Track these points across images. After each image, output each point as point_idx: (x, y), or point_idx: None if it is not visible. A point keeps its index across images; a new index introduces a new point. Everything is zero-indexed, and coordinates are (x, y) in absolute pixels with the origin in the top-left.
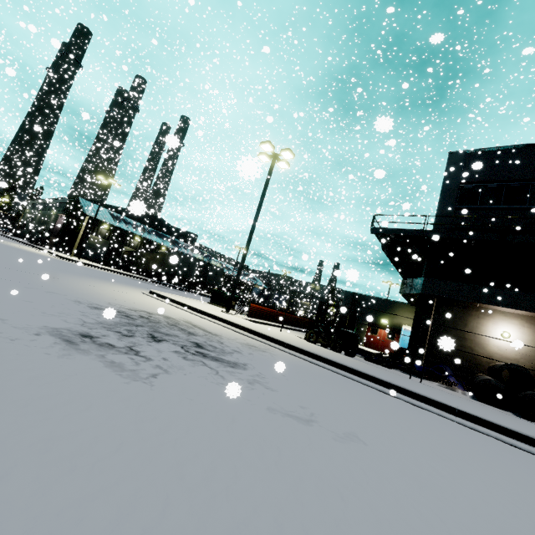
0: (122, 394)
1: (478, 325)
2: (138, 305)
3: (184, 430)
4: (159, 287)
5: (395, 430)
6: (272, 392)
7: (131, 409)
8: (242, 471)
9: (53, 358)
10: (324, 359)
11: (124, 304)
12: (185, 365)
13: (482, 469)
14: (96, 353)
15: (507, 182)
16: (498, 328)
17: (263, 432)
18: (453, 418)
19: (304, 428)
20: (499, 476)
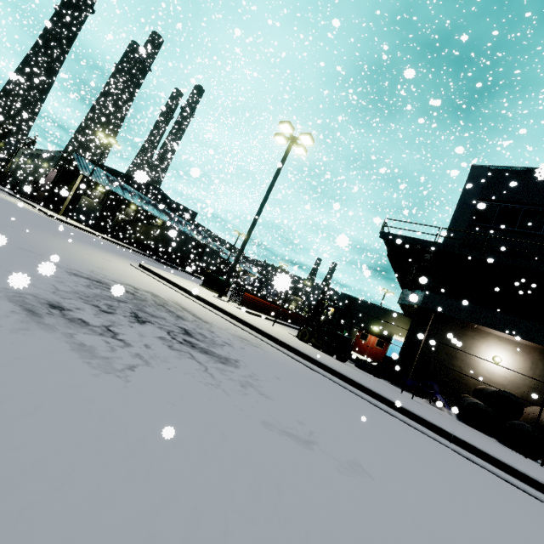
0: (86, 391)
1: (471, 346)
2: (124, 278)
3: (161, 451)
4: (150, 261)
5: (397, 457)
6: (267, 400)
7: (95, 415)
8: (234, 523)
9: (4, 331)
10: (318, 363)
11: (108, 275)
12: (170, 356)
13: (491, 516)
14: (63, 330)
15: (526, 205)
16: (491, 351)
17: (259, 457)
18: (448, 444)
19: (305, 453)
20: (509, 526)
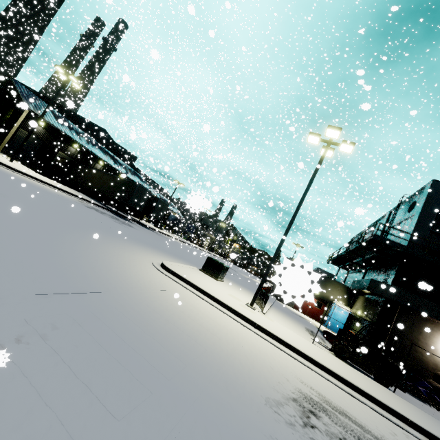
0: None
1: (431, 336)
2: (253, 365)
3: None
4: (117, 221)
5: None
6: None
7: None
8: None
9: None
10: None
11: (267, 390)
12: None
13: None
14: None
15: None
16: None
17: None
18: None
19: None
20: None
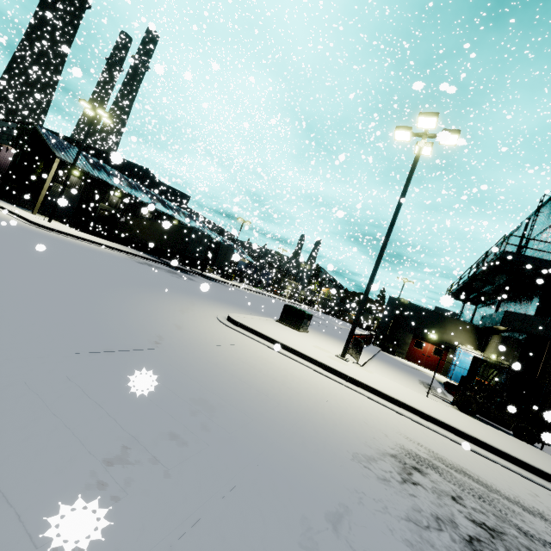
0: None
1: None
2: (340, 420)
3: None
4: (174, 275)
5: None
6: None
7: None
8: None
9: None
10: None
11: (356, 445)
12: None
13: None
14: None
15: None
16: None
17: None
18: None
19: None
20: None
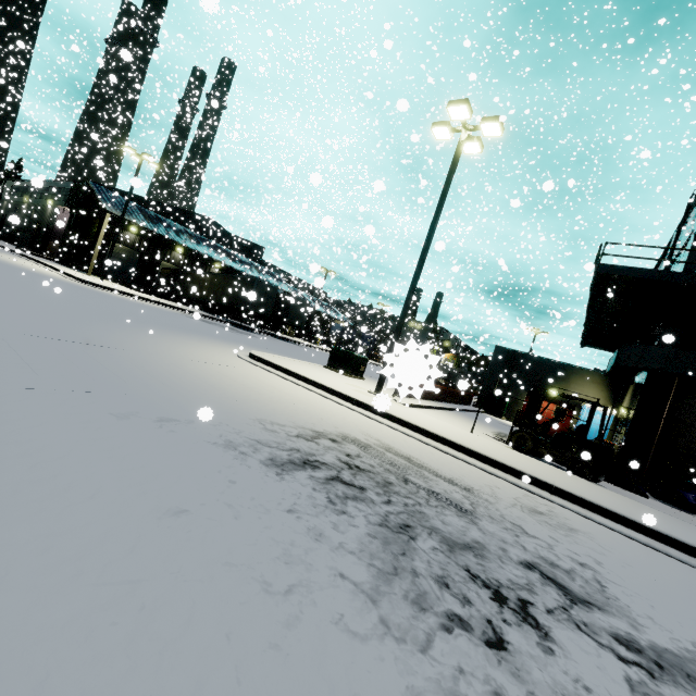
0: None
1: None
2: (287, 411)
3: None
4: (229, 330)
5: None
6: None
7: None
8: None
9: None
10: (649, 531)
11: (277, 419)
12: None
13: None
14: None
15: None
16: None
17: None
18: None
19: None
20: None
